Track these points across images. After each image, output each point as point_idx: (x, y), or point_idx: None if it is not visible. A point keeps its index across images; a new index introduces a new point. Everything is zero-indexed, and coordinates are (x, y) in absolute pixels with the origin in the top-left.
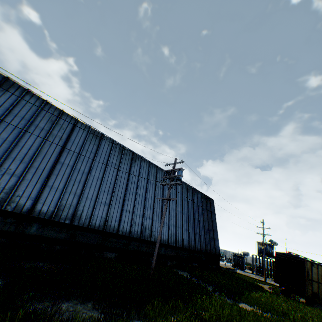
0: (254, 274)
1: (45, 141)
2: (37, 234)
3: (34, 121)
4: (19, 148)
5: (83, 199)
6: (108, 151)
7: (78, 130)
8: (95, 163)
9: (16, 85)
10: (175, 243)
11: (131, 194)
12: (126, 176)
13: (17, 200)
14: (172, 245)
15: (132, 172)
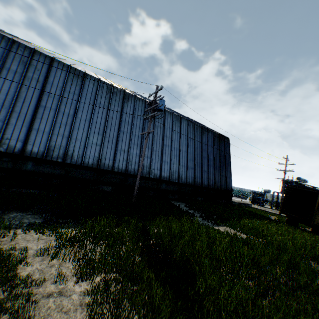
0: (272, 210)
1: (20, 85)
2: (34, 171)
3: (5, 64)
4: None
5: (73, 140)
6: (94, 91)
7: (56, 70)
8: (81, 105)
9: None
10: (178, 180)
11: (124, 135)
12: (117, 117)
13: (8, 142)
14: (173, 182)
15: (124, 113)
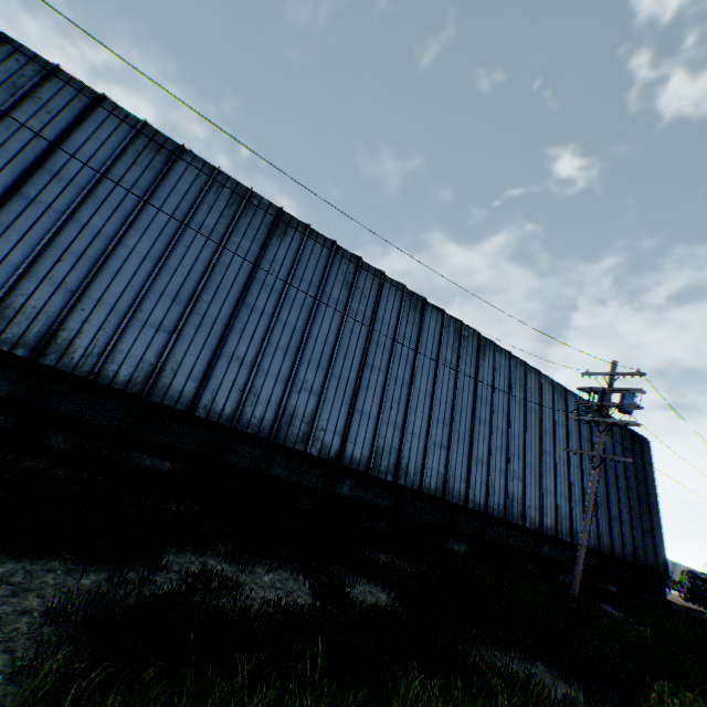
0: None
1: (343, 325)
2: (351, 497)
3: (324, 288)
4: (312, 342)
5: (408, 436)
6: (436, 335)
7: (387, 297)
8: (419, 362)
9: (294, 222)
10: (570, 536)
11: (481, 426)
12: (470, 388)
13: (321, 437)
14: (565, 541)
15: (480, 379)
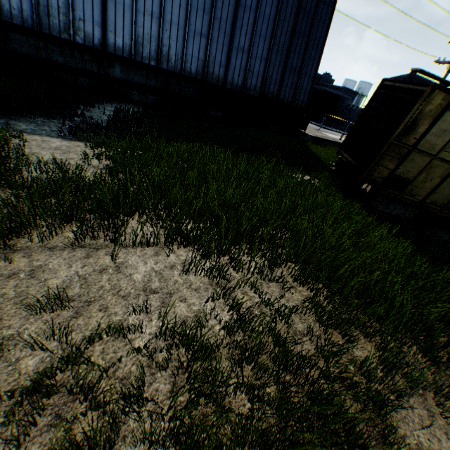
0: None
1: None
2: None
3: None
4: None
5: None
6: None
7: None
8: None
9: None
10: (158, 61)
11: None
12: None
13: None
14: (141, 63)
15: None
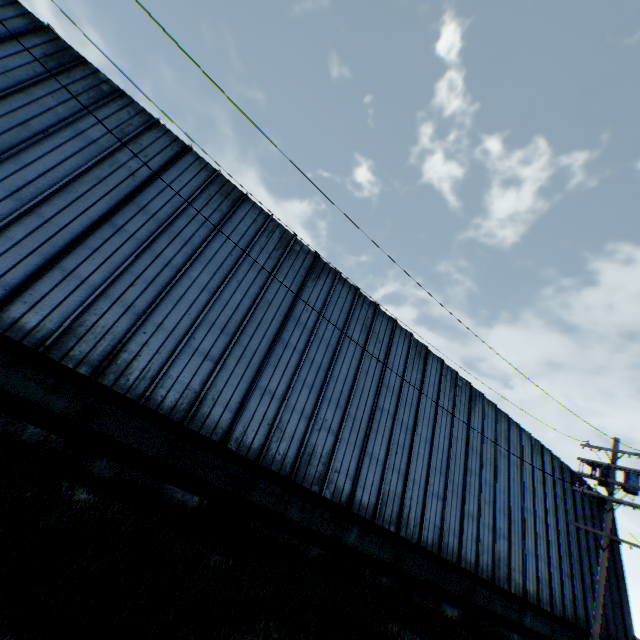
0: None
1: (361, 366)
2: (356, 546)
3: (347, 330)
4: (333, 381)
5: (409, 483)
6: (436, 383)
7: (397, 343)
8: (421, 408)
9: (327, 268)
10: (550, 604)
11: (472, 477)
12: (463, 438)
13: (335, 478)
14: (546, 610)
15: (471, 429)
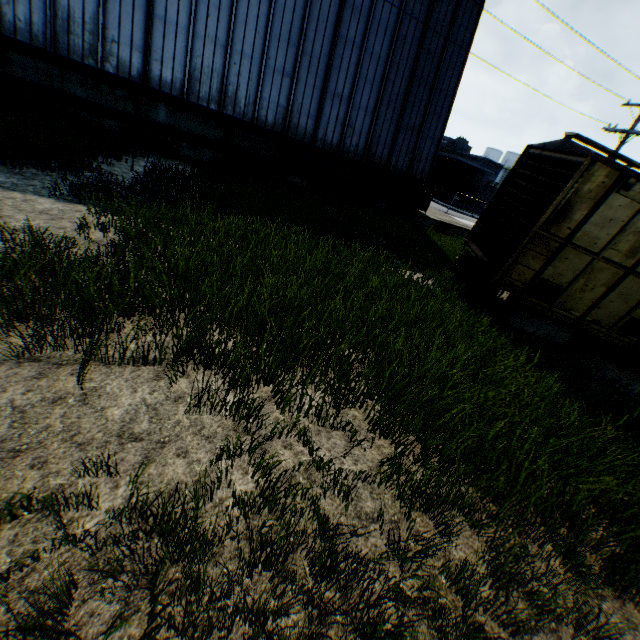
0: None
1: None
2: None
3: None
4: None
5: None
6: None
7: None
8: None
9: None
10: (220, 104)
11: None
12: None
13: None
14: (196, 105)
15: None
